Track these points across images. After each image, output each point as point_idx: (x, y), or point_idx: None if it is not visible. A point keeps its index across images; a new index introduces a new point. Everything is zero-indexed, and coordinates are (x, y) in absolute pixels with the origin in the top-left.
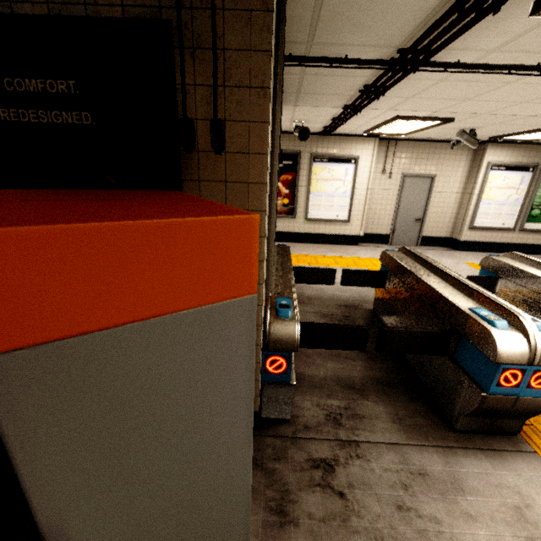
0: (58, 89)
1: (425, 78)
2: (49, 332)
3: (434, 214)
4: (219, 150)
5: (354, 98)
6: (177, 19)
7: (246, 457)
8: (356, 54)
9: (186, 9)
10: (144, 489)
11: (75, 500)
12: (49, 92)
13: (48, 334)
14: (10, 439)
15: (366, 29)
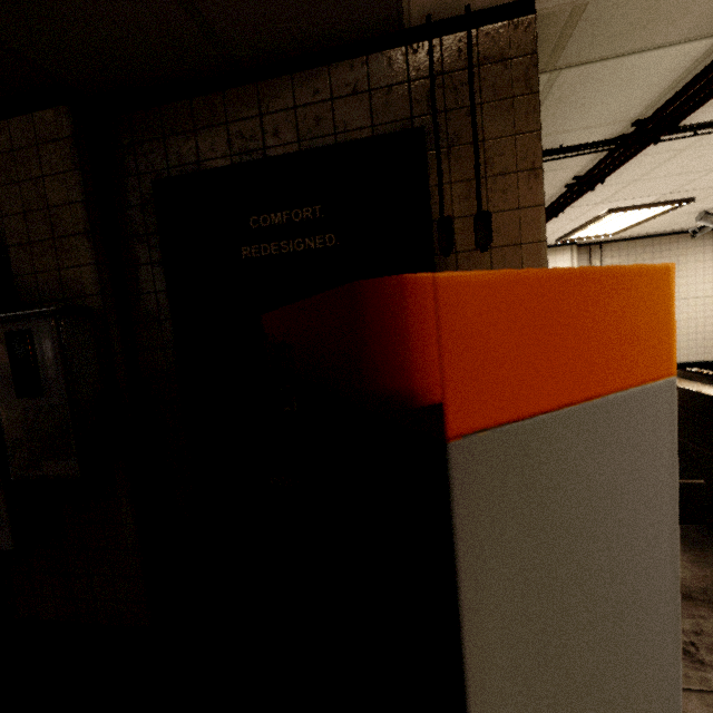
0: (303, 216)
1: (662, 150)
2: (505, 410)
3: (684, 329)
4: (488, 244)
5: (555, 197)
6: (434, 123)
7: (674, 674)
8: (574, 140)
9: (439, 114)
10: (570, 706)
11: (506, 706)
12: (293, 222)
13: (504, 412)
14: (461, 573)
15: (596, 107)
